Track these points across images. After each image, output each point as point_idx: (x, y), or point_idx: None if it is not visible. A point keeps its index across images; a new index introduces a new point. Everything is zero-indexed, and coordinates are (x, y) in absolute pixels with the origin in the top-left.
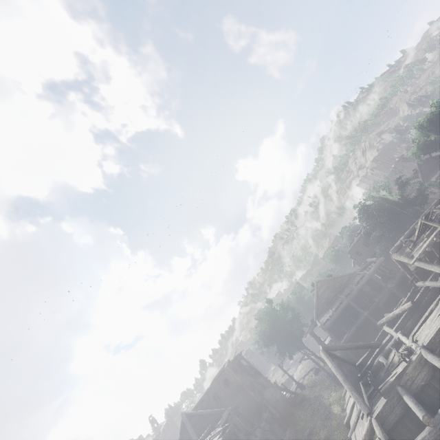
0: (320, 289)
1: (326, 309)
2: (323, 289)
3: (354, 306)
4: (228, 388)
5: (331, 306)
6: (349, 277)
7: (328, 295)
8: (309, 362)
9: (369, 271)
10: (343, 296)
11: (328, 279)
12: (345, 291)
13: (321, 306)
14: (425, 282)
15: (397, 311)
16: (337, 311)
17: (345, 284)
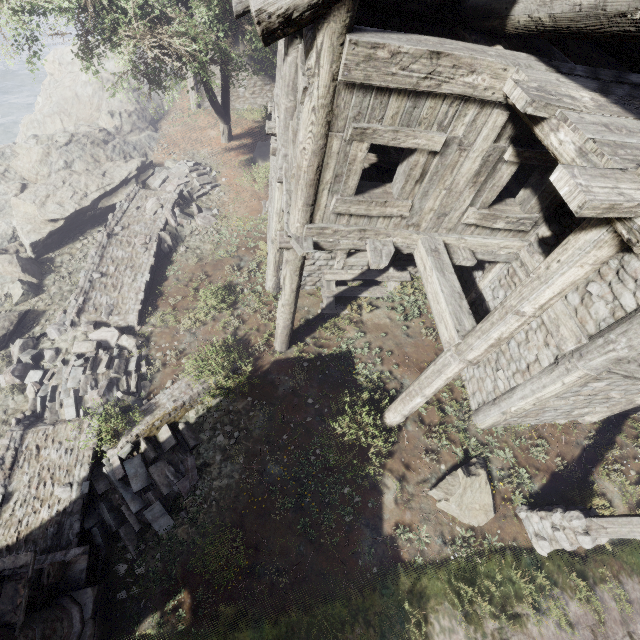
0: None
1: None
2: None
3: None
4: None
5: None
6: None
7: None
8: (76, 147)
9: None
10: None
11: None
12: None
13: None
14: None
15: None
16: None
17: None
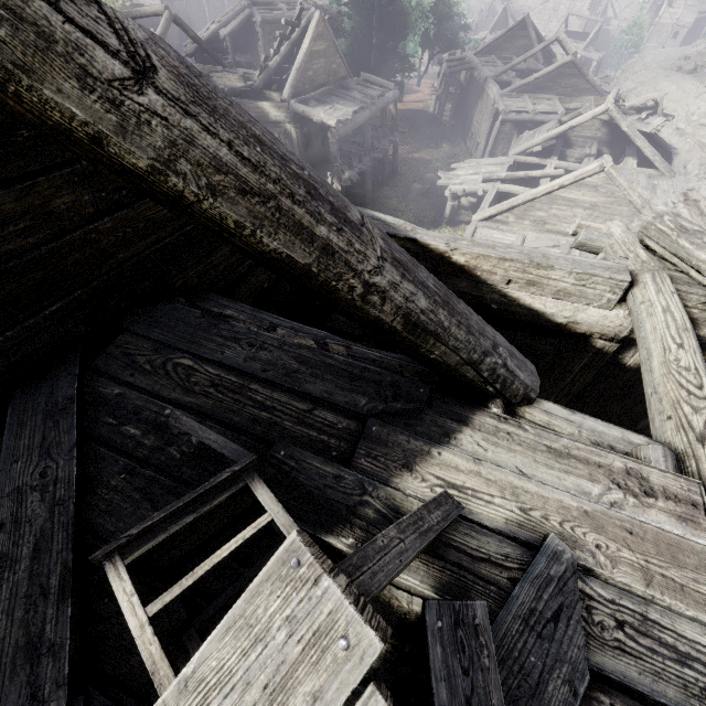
0: (318, 42)
1: (313, 98)
2: (321, 49)
3: (369, 133)
4: None
5: (333, 100)
6: (347, 75)
7: (320, 70)
8: None
9: (388, 96)
10: (370, 101)
11: (334, 38)
12: (353, 93)
13: (304, 80)
14: (549, 160)
15: (536, 173)
16: (356, 119)
17: (340, 80)
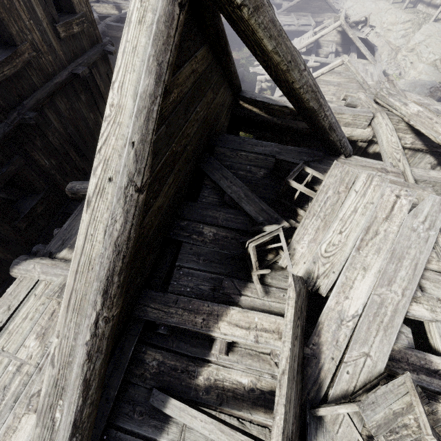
0: None
1: None
2: None
3: None
4: (65, 25)
5: None
6: None
7: None
8: None
9: None
10: None
11: None
12: None
13: None
14: (310, 57)
15: None
16: None
17: None
